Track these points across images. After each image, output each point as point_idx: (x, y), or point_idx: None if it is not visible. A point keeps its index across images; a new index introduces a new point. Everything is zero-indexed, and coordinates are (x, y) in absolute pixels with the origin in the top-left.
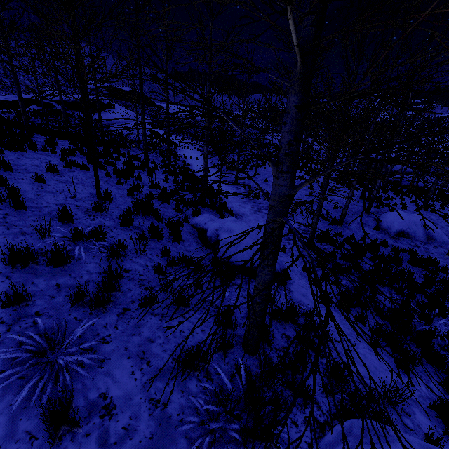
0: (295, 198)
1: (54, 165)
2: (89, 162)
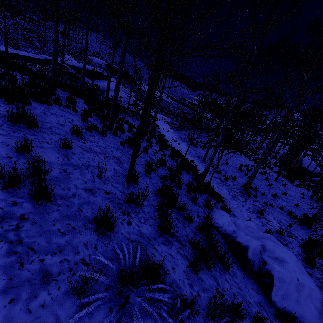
0: (258, 187)
1: (80, 128)
2: (104, 126)
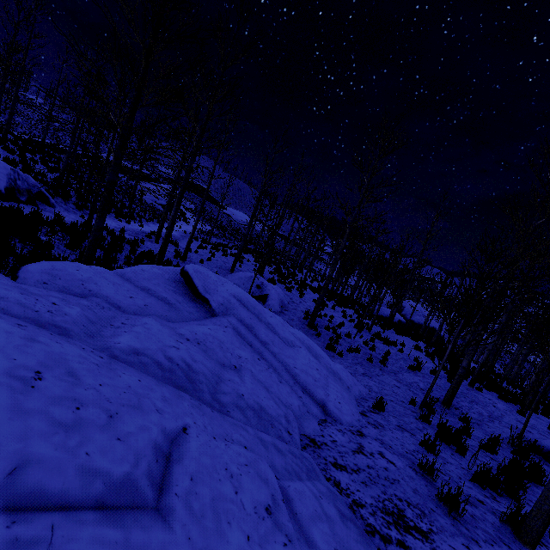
0: None
1: None
2: None
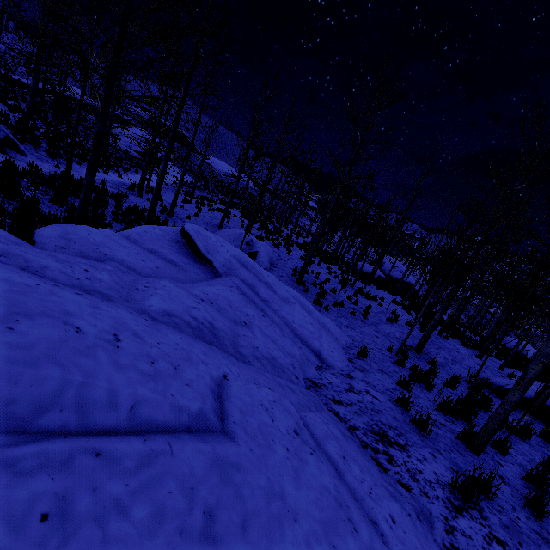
0: None
1: None
2: None
